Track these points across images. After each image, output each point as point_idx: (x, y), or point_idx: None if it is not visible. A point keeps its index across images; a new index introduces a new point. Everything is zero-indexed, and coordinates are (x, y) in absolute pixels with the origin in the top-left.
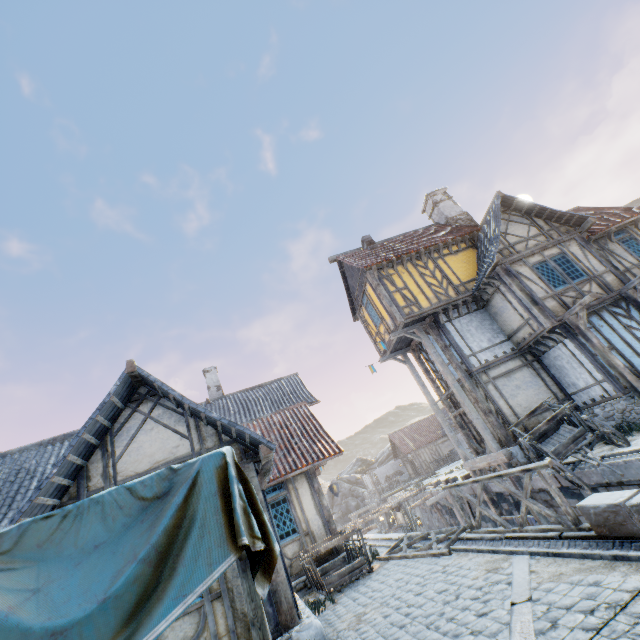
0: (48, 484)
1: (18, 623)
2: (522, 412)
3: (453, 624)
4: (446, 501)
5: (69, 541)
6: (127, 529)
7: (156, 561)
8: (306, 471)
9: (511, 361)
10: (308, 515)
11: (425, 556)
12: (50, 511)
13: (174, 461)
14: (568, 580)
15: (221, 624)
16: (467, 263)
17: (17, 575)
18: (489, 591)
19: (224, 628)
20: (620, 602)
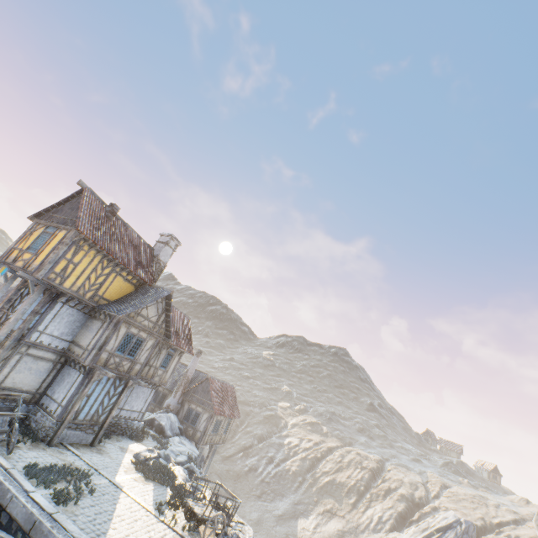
0: None
1: None
2: (9, 384)
3: None
4: None
5: None
6: None
7: None
8: None
9: (52, 353)
10: None
11: None
12: None
13: None
14: None
15: None
16: (121, 291)
17: None
18: None
19: None
20: None
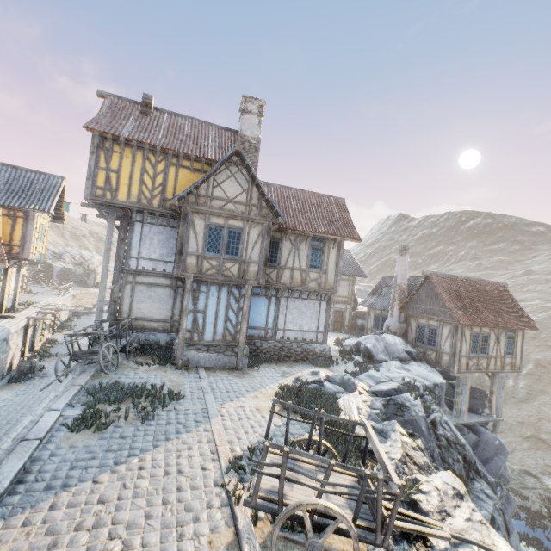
0: None
1: None
2: (137, 314)
3: None
4: None
5: None
6: None
7: None
8: None
9: (164, 278)
10: None
11: None
12: None
13: None
14: None
15: None
16: None
17: None
18: None
19: None
20: None
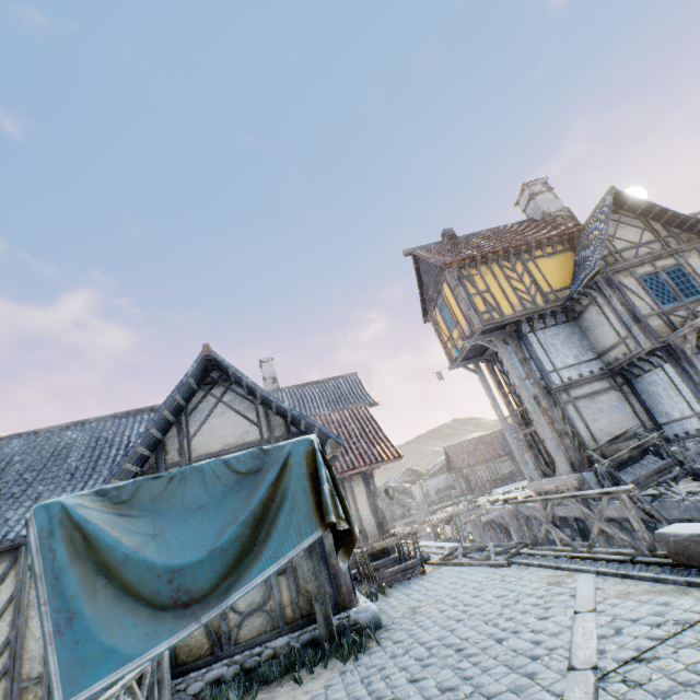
0: (133, 452)
1: (144, 558)
2: (602, 438)
3: (512, 623)
4: (503, 520)
5: (176, 500)
6: (225, 496)
7: (253, 526)
8: (363, 472)
9: (597, 382)
10: (362, 514)
11: (482, 565)
12: (132, 477)
13: (244, 445)
14: (636, 598)
15: (285, 596)
16: (562, 268)
17: (137, 521)
18: (551, 600)
19: (288, 600)
20: (689, 621)
